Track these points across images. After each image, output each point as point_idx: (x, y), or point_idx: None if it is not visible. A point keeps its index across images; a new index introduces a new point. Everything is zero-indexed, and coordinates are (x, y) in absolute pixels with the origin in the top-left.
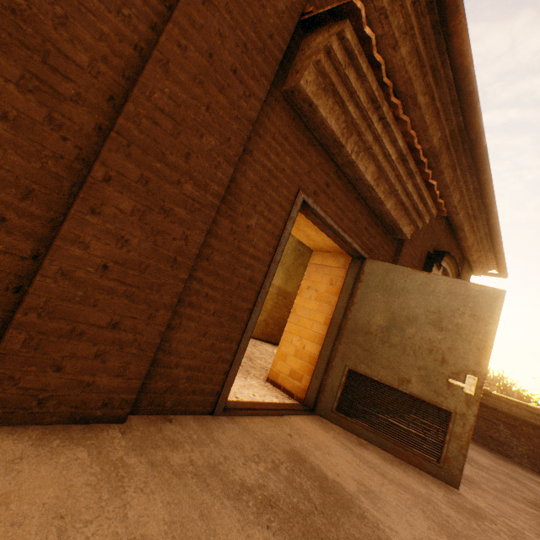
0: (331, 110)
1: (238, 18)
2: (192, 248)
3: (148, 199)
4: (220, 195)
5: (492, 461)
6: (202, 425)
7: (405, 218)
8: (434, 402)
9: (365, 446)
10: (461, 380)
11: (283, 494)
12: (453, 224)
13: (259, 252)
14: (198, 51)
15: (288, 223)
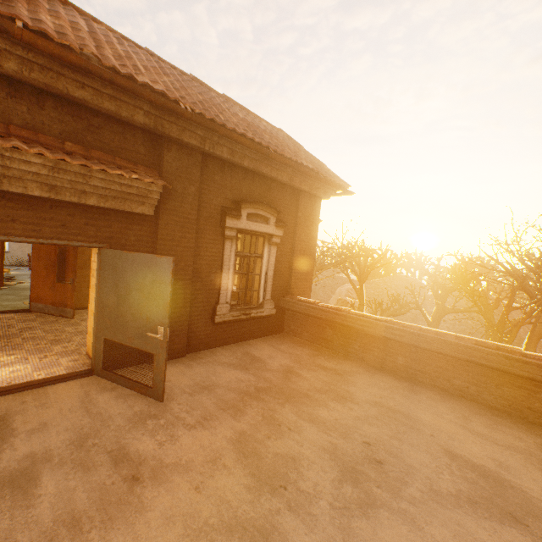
0: None
1: None
2: None
3: None
4: None
5: (292, 361)
6: None
7: (131, 202)
8: (146, 350)
9: (115, 389)
10: (157, 331)
11: None
12: (251, 170)
13: None
14: None
15: None
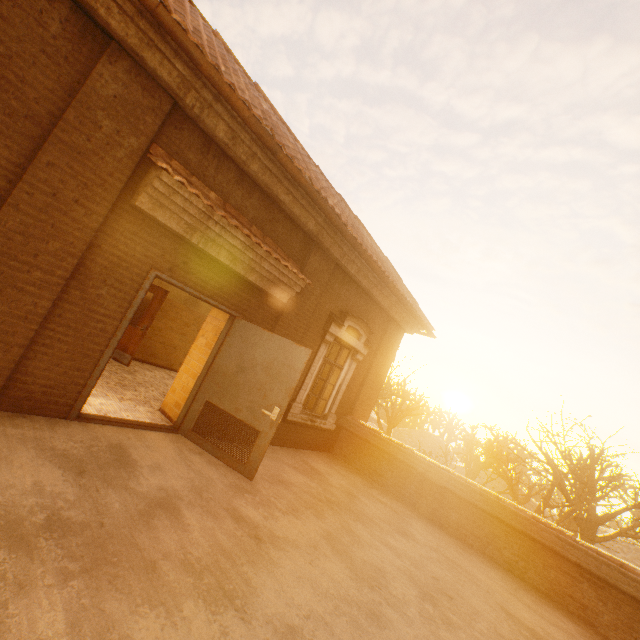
0: (171, 218)
1: (79, 169)
2: (42, 310)
3: (5, 282)
4: (66, 277)
5: (349, 484)
6: (51, 422)
7: (276, 287)
8: (252, 425)
9: (202, 454)
10: (272, 411)
11: (79, 455)
12: (364, 289)
13: (111, 312)
14: (45, 194)
15: (140, 292)
